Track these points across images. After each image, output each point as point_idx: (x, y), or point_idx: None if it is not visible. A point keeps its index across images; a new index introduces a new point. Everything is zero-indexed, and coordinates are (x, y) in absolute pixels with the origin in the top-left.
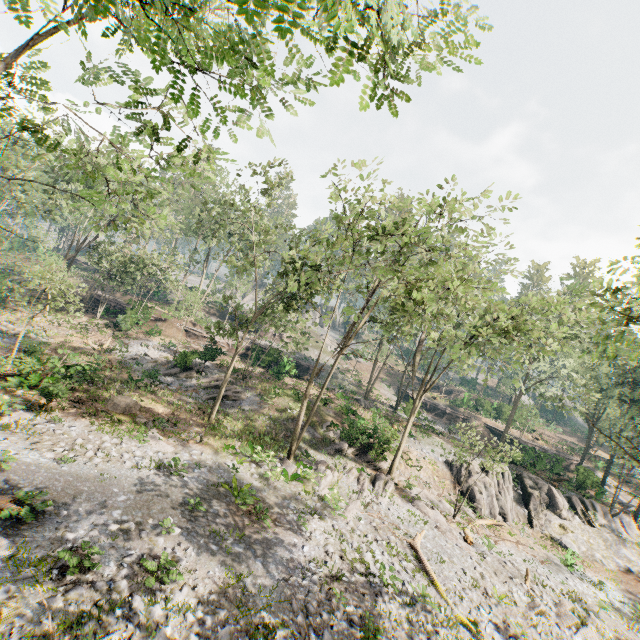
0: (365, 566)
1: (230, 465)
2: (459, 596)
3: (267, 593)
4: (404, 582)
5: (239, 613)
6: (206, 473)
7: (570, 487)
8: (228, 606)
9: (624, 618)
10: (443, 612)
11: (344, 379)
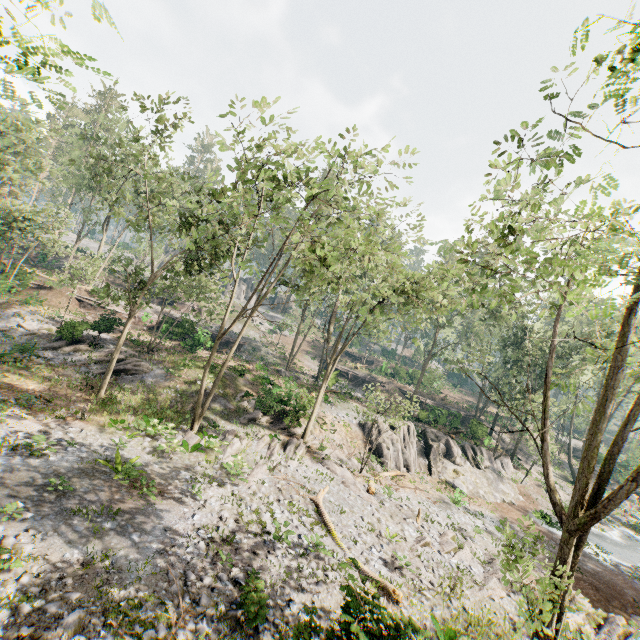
0: (261, 526)
1: (117, 441)
2: (354, 541)
3: (139, 567)
4: (301, 536)
5: (97, 594)
6: (83, 451)
7: (464, 438)
8: (84, 588)
9: (495, 539)
10: (336, 557)
11: (267, 352)
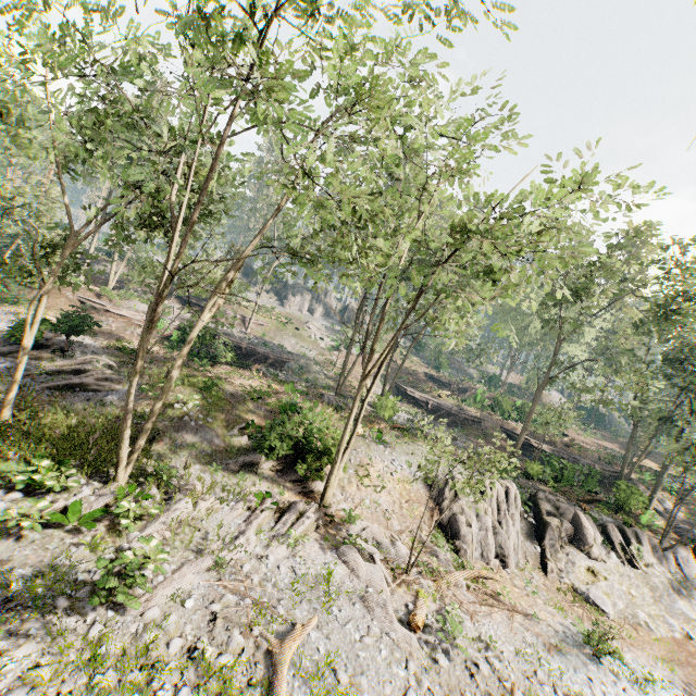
0: None
1: None
2: None
3: None
4: None
5: None
6: None
7: (606, 511)
8: None
9: None
10: None
11: (320, 372)
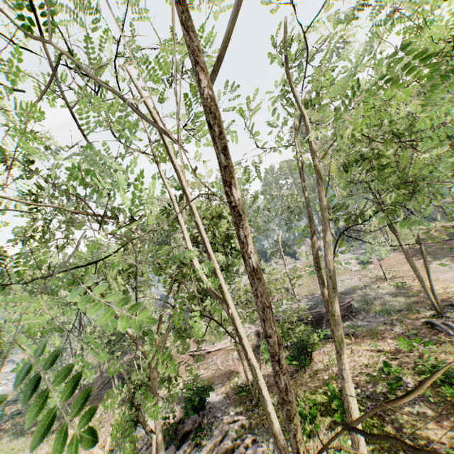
0: None
1: None
2: None
3: None
4: None
5: None
6: None
7: None
8: None
9: None
10: None
11: (383, 295)
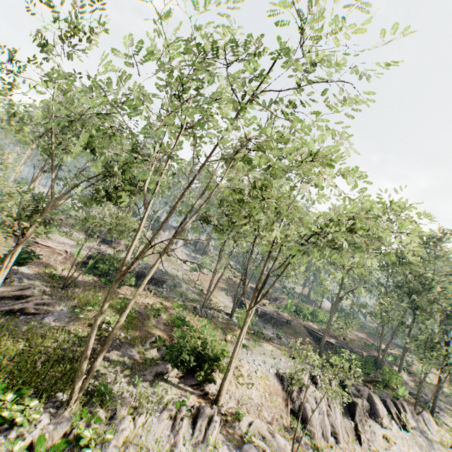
0: None
1: None
2: None
3: None
4: None
5: None
6: None
7: (382, 388)
8: None
9: None
10: None
11: (187, 288)
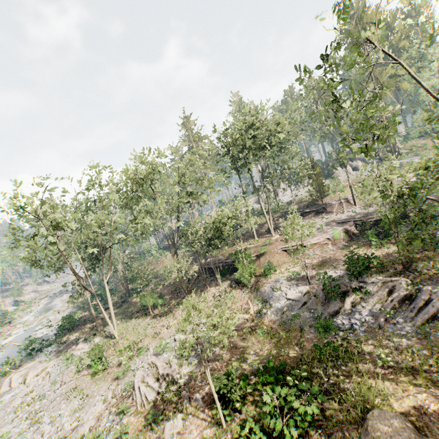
0: None
1: None
2: None
3: None
4: None
5: None
6: None
7: None
8: None
9: None
10: None
11: None
